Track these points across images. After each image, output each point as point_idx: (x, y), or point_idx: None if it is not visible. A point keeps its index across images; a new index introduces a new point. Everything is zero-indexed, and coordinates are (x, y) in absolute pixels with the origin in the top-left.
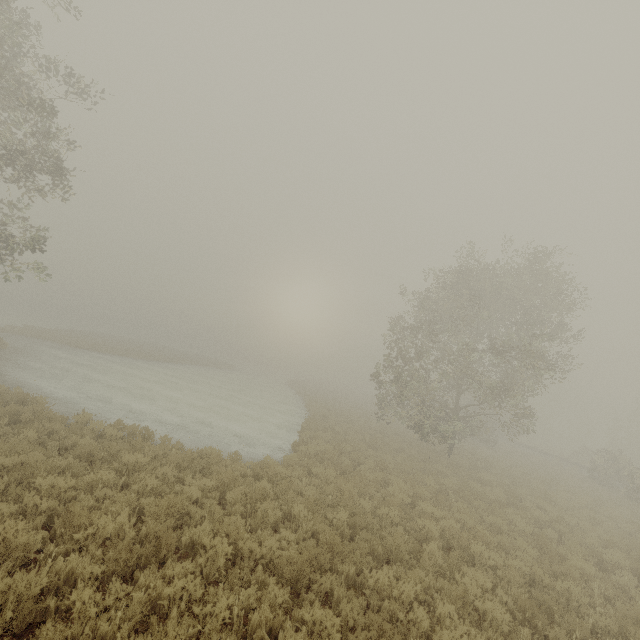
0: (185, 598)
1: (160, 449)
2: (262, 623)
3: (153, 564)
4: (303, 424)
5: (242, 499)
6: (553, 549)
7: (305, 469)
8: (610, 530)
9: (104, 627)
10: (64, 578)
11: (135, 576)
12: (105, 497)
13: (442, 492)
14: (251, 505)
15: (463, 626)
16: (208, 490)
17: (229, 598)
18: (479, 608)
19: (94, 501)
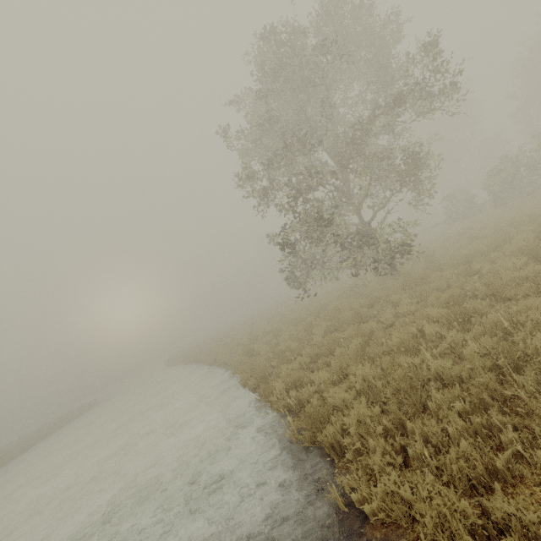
0: None
1: None
2: None
3: None
4: (243, 382)
5: None
6: None
7: None
8: None
9: None
10: None
11: None
12: None
13: None
14: None
15: None
16: None
17: None
18: None
19: None
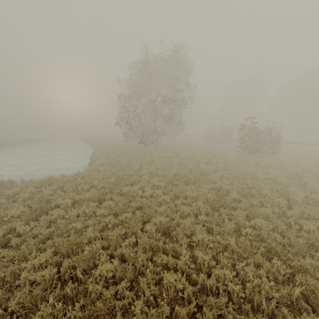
0: (61, 217)
1: (22, 185)
2: (90, 212)
3: (43, 214)
4: (92, 154)
5: (71, 187)
6: (185, 164)
7: (95, 170)
8: (205, 153)
9: (35, 232)
10: (9, 230)
11: (38, 220)
12: (7, 207)
13: (151, 160)
14: (76, 188)
15: (152, 190)
16: (55, 190)
17: (77, 211)
18: (157, 185)
19: (3, 210)
